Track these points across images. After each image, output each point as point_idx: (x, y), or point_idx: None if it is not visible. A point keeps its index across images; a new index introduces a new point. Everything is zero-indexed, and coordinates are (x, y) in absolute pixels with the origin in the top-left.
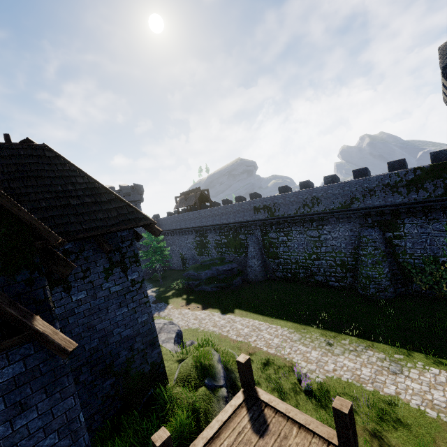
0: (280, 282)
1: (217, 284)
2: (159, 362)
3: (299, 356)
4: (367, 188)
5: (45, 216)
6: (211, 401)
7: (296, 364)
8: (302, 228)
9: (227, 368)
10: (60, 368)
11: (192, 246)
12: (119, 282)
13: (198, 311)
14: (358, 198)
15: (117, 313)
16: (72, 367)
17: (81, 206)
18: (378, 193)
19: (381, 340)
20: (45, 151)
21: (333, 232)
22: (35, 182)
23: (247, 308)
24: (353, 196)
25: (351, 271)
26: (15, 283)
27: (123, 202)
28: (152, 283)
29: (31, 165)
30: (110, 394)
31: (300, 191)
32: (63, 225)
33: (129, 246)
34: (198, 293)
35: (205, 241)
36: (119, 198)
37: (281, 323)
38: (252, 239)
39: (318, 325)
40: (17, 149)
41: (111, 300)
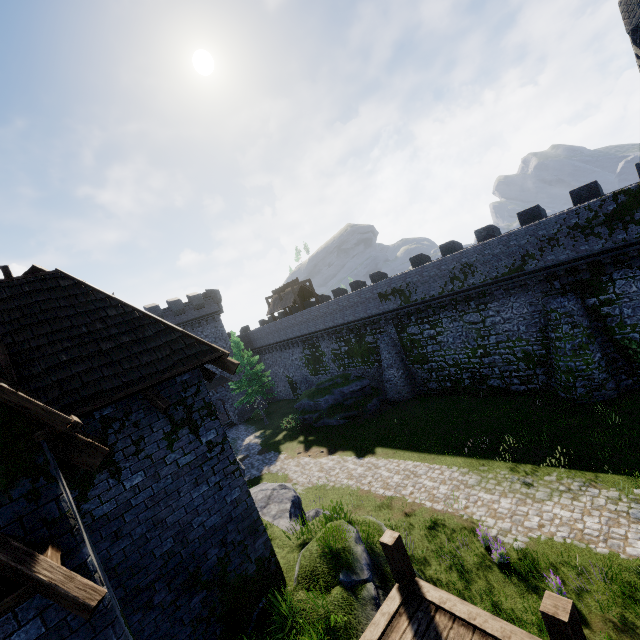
0: (436, 397)
1: (345, 414)
2: (268, 555)
3: (483, 510)
4: (543, 237)
5: (68, 374)
6: (353, 609)
7: (479, 525)
8: (456, 313)
9: (371, 549)
10: (100, 616)
11: (301, 363)
12: (189, 449)
13: (322, 457)
14: (533, 253)
15: (194, 494)
16: (141, 585)
17: (117, 350)
18: (562, 242)
19: (608, 468)
20: (58, 279)
21: (503, 311)
22: (49, 328)
23: (393, 444)
24: (525, 253)
25: (542, 365)
26: (10, 501)
27: (177, 333)
28: (254, 424)
29: (41, 304)
30: (201, 616)
31: (443, 259)
32: (95, 384)
33: (196, 393)
34: (319, 431)
35: (318, 353)
36: (171, 326)
37: (447, 461)
38: (384, 340)
39: (504, 456)
40: (21, 285)
41: (182, 478)
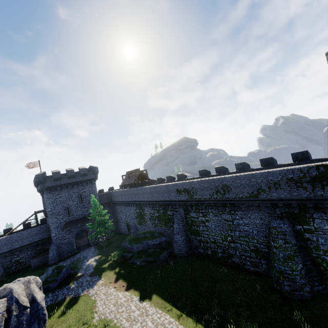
0: (201, 260)
1: (146, 258)
2: None
3: None
4: (271, 180)
5: None
6: None
7: None
8: (217, 211)
9: None
10: None
11: (134, 216)
12: None
13: (121, 291)
14: (264, 189)
15: None
16: None
17: None
18: (283, 187)
19: None
20: None
21: (244, 218)
22: None
23: (164, 294)
24: (259, 187)
25: (265, 258)
26: None
27: None
28: (99, 249)
29: None
30: None
31: (212, 179)
32: None
33: None
34: (128, 267)
35: (143, 213)
36: None
37: (190, 325)
38: (177, 216)
39: None
40: None
41: None
